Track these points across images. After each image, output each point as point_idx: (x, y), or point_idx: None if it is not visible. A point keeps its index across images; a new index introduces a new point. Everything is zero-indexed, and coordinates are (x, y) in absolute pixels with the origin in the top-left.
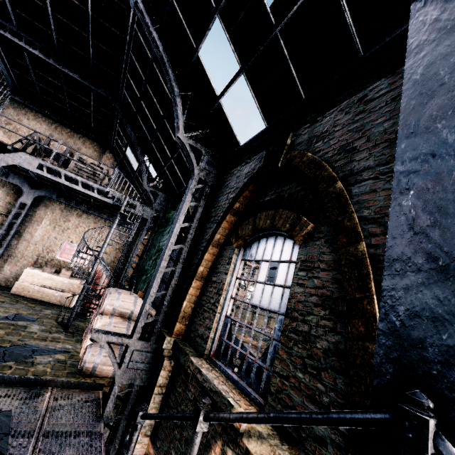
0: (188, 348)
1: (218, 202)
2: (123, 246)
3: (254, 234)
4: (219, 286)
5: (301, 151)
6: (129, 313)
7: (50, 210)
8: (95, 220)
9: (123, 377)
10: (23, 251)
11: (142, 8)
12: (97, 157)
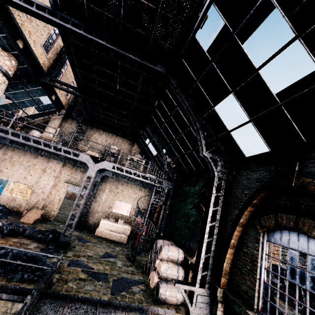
0: (237, 300)
1: (234, 193)
2: (147, 201)
3: (277, 226)
4: (252, 258)
5: (313, 181)
6: (176, 260)
7: (108, 183)
8: (131, 186)
9: (194, 312)
10: (97, 208)
11: (176, 85)
12: (129, 148)
